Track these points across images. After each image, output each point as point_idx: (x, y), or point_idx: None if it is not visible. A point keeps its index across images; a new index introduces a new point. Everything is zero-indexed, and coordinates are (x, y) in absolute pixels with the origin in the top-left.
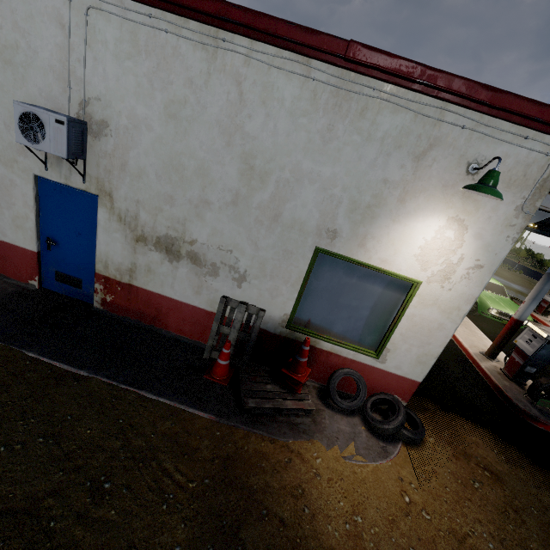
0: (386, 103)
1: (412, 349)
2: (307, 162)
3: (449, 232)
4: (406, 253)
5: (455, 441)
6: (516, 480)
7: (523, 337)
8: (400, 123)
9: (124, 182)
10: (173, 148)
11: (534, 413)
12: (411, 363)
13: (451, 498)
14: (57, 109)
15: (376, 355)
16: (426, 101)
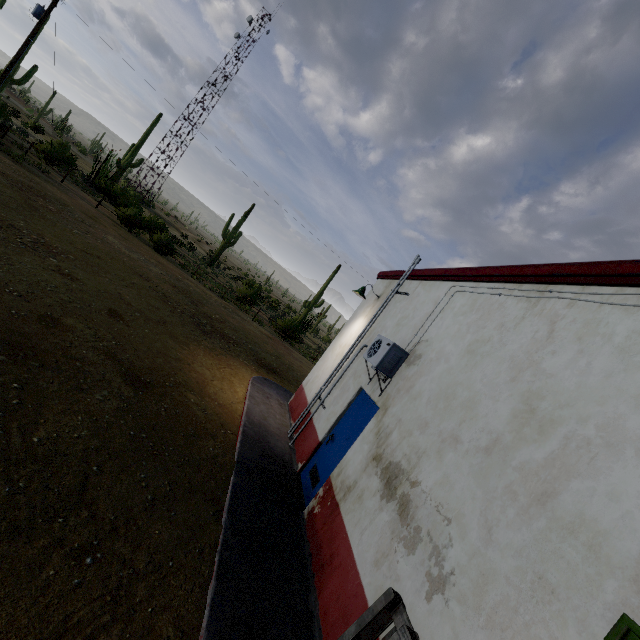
0: None
1: None
2: (638, 419)
3: None
4: None
5: None
6: None
7: None
8: None
9: (401, 401)
10: (455, 378)
11: None
12: None
13: None
14: (401, 347)
15: None
16: None
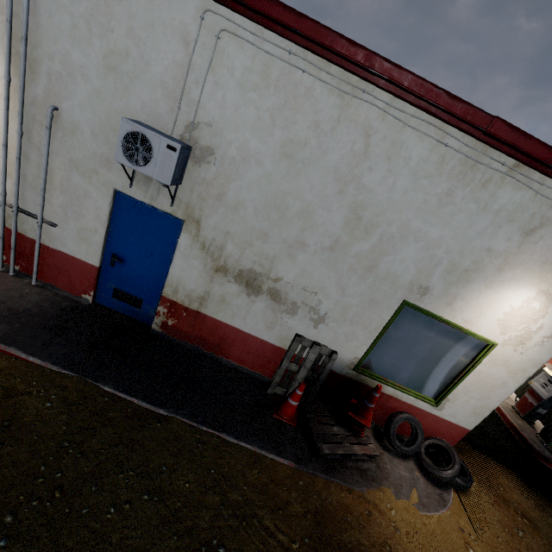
0: (510, 179)
1: (470, 401)
2: (417, 221)
3: (535, 303)
4: (490, 316)
5: (492, 485)
6: (547, 527)
7: (538, 380)
8: (518, 199)
9: (217, 212)
10: (280, 186)
11: (548, 455)
12: (466, 413)
13: (505, 548)
14: (158, 127)
15: (435, 403)
16: (549, 184)
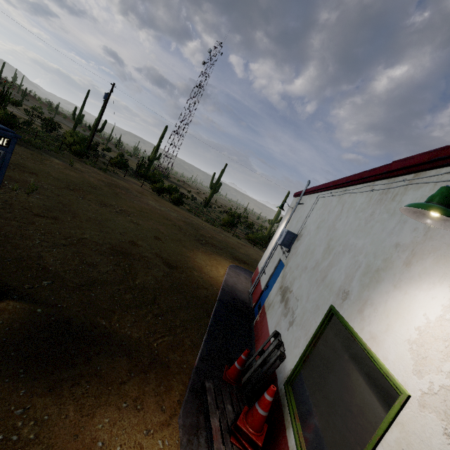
0: (412, 186)
1: None
2: (352, 239)
3: None
4: (399, 333)
5: None
6: None
7: None
8: (420, 195)
9: (292, 259)
10: (311, 241)
11: None
12: None
13: None
14: (296, 233)
15: None
16: (447, 171)
